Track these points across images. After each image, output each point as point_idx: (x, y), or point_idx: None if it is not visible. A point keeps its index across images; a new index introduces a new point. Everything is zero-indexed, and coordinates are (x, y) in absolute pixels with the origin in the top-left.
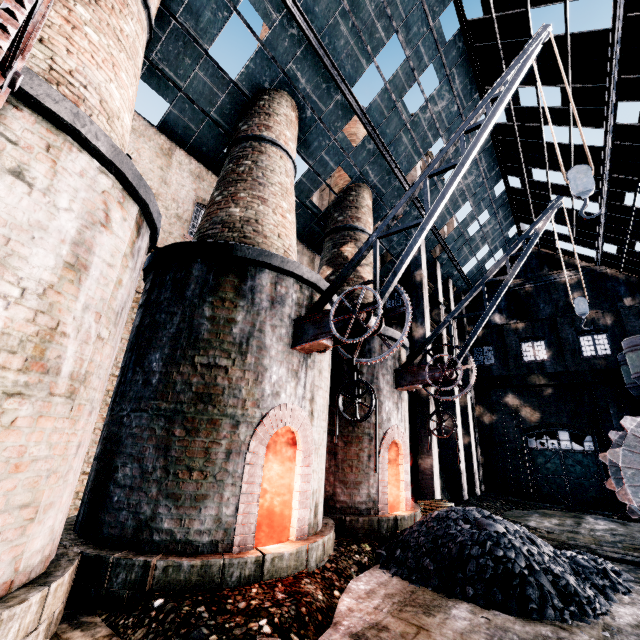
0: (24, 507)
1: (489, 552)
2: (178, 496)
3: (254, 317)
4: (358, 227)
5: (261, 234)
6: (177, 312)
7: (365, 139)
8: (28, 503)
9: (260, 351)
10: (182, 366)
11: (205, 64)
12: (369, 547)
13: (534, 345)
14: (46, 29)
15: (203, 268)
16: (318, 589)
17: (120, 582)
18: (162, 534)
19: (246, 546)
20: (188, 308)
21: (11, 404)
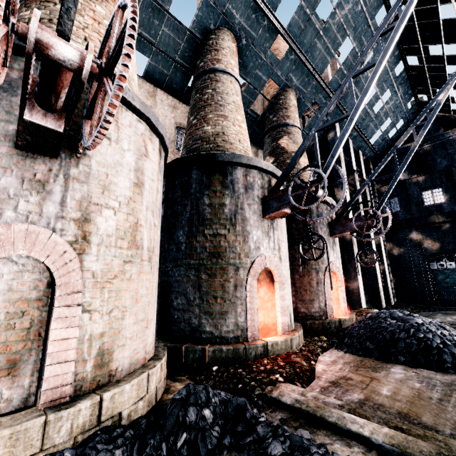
0: (143, 321)
1: (413, 335)
2: (211, 313)
3: (236, 200)
4: (289, 123)
5: (228, 142)
6: (187, 204)
7: (288, 52)
8: (144, 319)
9: (243, 222)
10: (198, 237)
11: (168, 21)
12: (325, 338)
13: (433, 192)
14: (86, 30)
15: (198, 172)
16: (302, 360)
17: (191, 359)
18: (206, 334)
19: (255, 338)
20: (194, 200)
21: (128, 267)
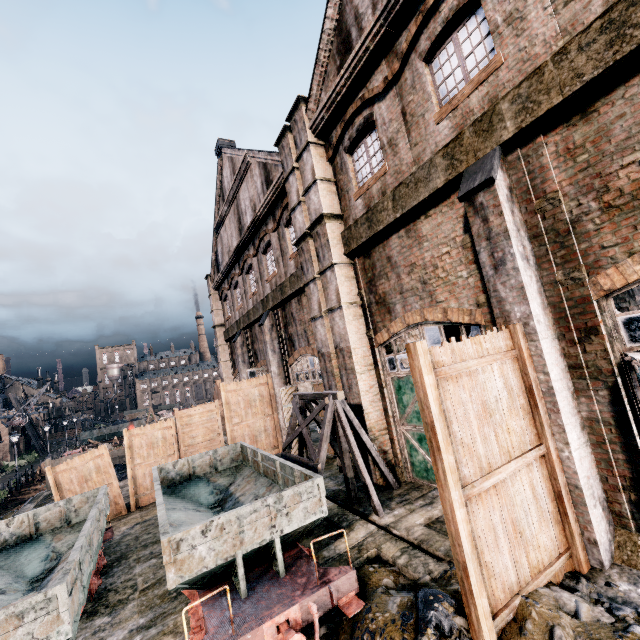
0: None
1: None
2: None
3: None
4: None
5: None
6: None
7: None
8: None
9: (639, 292)
10: None
11: None
12: None
13: None
14: None
15: None
16: None
17: None
18: None
19: None
20: None
21: None
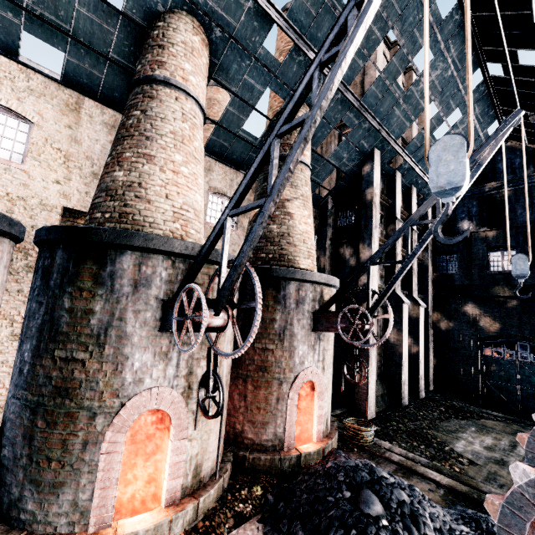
0: None
1: None
2: (39, 482)
3: (113, 305)
4: None
5: (144, 199)
6: (43, 302)
7: (292, 50)
8: None
9: (120, 340)
10: (44, 359)
11: None
12: (261, 490)
13: (504, 255)
14: None
15: (64, 255)
16: None
17: None
18: (27, 514)
19: (103, 525)
20: (50, 299)
21: None
